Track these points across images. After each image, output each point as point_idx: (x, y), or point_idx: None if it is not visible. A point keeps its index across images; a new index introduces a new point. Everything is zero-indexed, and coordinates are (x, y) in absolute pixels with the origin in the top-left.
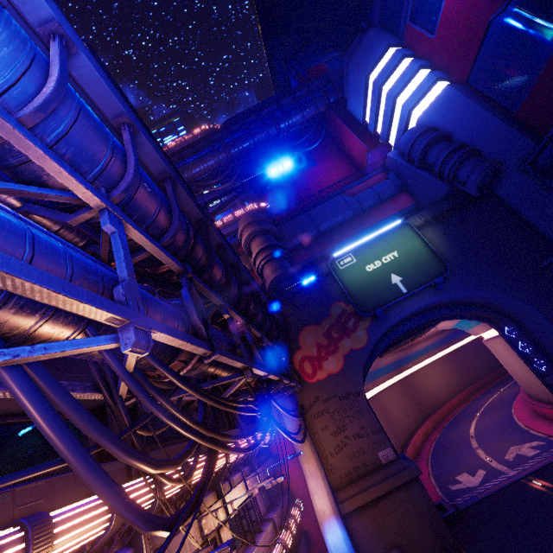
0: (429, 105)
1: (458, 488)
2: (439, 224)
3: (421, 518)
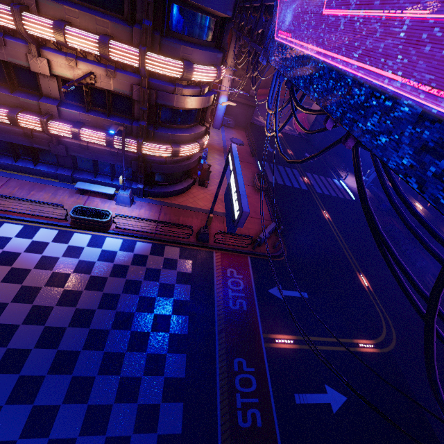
0: None
1: (257, 119)
2: None
3: (245, 117)
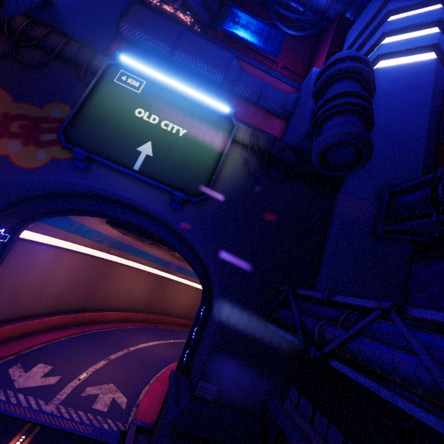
0: (398, 64)
1: (11, 374)
2: (261, 162)
3: None
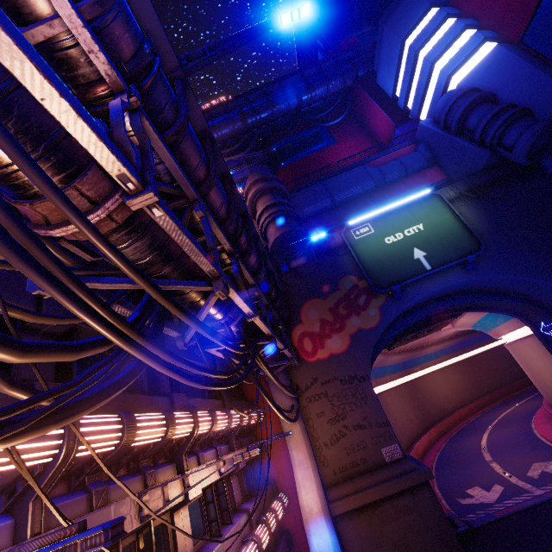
0: (473, 69)
1: (469, 503)
2: (474, 198)
3: (428, 532)
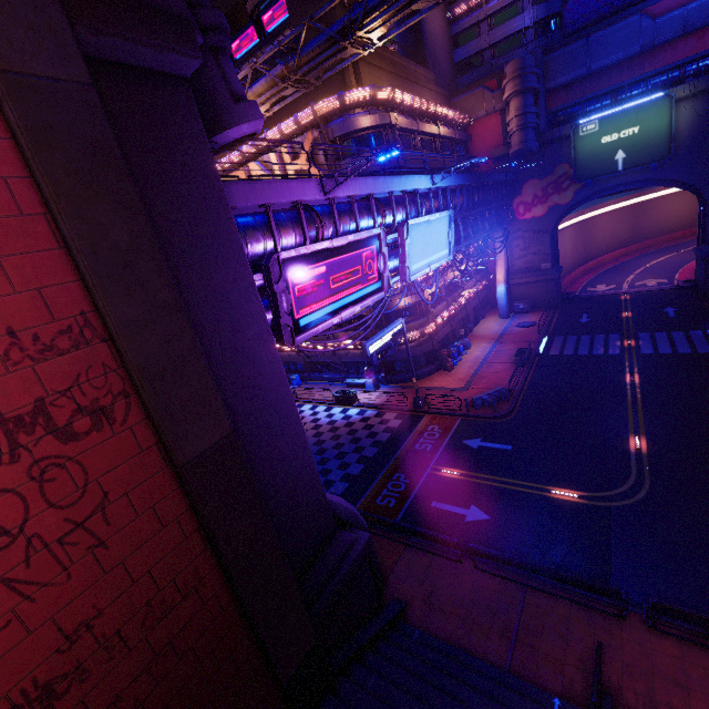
0: None
1: (590, 290)
2: (707, 98)
3: (547, 294)
